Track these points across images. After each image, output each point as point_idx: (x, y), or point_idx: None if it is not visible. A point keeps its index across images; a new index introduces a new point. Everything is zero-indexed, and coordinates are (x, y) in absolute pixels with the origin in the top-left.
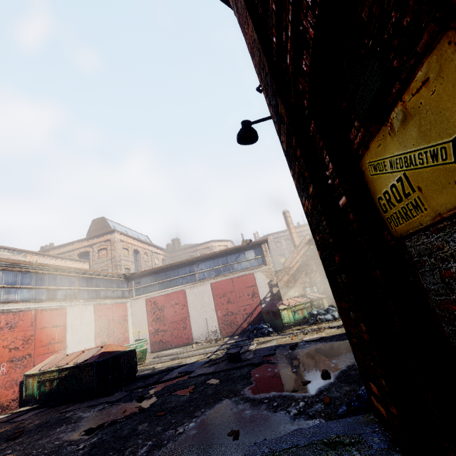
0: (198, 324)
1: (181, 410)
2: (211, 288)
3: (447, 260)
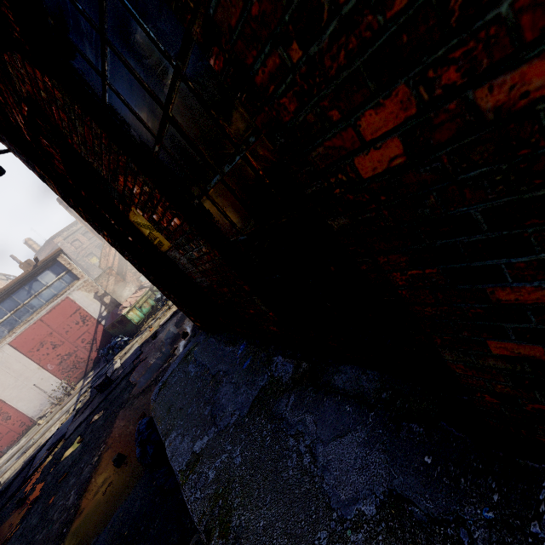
0: (27, 399)
1: (83, 455)
2: (14, 348)
3: (180, 260)
